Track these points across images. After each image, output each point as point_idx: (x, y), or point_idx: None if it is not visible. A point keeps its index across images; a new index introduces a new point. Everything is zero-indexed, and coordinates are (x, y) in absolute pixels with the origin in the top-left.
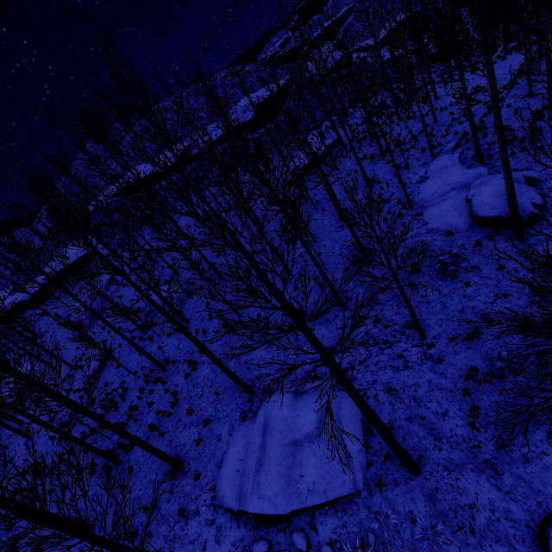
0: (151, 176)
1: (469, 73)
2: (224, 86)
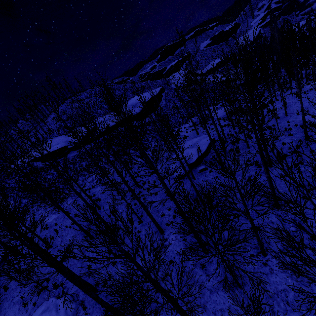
0: (61, 149)
1: (289, 97)
2: (120, 89)
